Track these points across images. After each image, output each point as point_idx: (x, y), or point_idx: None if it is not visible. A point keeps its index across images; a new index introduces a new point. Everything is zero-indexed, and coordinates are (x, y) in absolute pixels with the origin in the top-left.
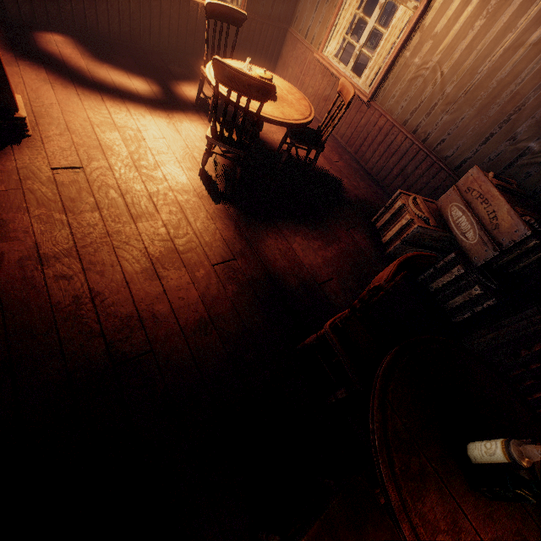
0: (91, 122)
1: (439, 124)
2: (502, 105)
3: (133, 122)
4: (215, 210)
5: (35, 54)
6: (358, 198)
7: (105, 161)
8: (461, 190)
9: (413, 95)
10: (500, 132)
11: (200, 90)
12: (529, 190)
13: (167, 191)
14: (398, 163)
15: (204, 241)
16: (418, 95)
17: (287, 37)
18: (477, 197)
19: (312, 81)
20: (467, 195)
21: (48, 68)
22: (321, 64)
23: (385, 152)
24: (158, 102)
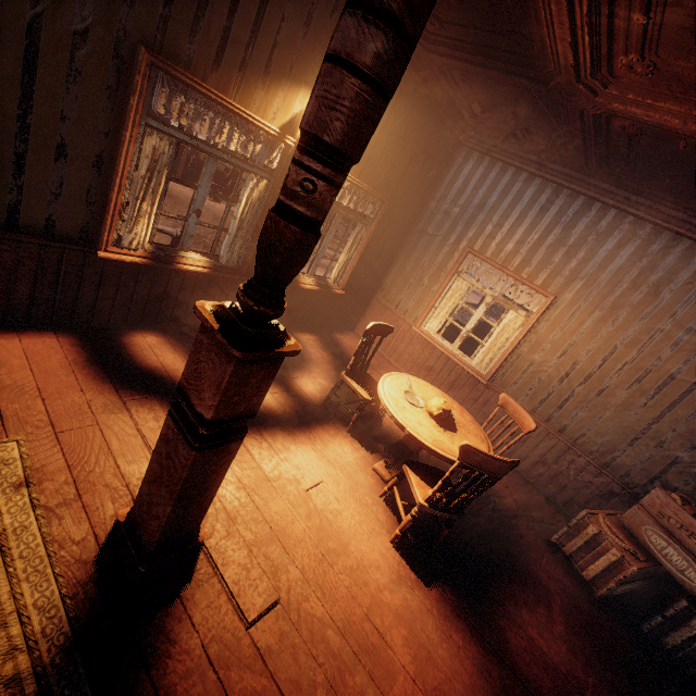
0: (246, 486)
1: (574, 418)
2: (639, 413)
3: (285, 465)
4: (438, 605)
5: (139, 377)
6: (516, 502)
7: (294, 564)
8: (650, 512)
9: (539, 386)
10: (644, 437)
11: (334, 393)
12: (693, 498)
13: (379, 593)
14: (534, 449)
15: (464, 685)
16: (544, 387)
17: (373, 302)
18: (678, 527)
19: (408, 348)
20: (662, 521)
21: (162, 399)
22: (420, 336)
23: (516, 435)
24: (290, 417)
